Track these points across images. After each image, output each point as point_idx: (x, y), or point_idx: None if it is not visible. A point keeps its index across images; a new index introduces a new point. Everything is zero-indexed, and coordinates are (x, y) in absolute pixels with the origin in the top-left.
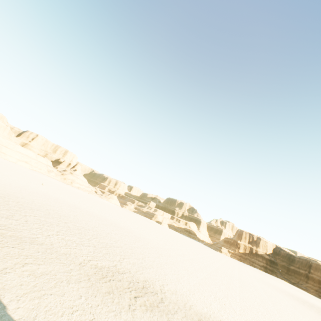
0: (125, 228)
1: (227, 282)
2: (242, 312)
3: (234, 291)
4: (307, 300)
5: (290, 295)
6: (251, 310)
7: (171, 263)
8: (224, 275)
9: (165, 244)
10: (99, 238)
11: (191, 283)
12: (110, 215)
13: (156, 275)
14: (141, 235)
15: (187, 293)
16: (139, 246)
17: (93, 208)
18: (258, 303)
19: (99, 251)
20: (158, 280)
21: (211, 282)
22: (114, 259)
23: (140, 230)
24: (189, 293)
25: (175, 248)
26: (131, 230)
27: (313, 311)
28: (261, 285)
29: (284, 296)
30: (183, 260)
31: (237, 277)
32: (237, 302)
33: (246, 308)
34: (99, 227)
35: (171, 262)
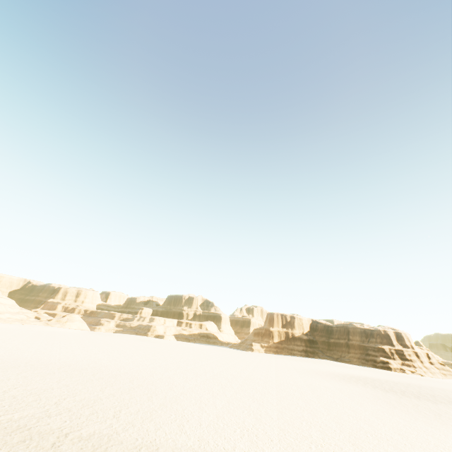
0: (89, 368)
1: (261, 394)
2: (281, 436)
3: (270, 404)
4: (353, 374)
5: (336, 375)
6: (293, 425)
7: (173, 400)
8: (257, 383)
9: (166, 370)
10: (14, 411)
11: (204, 422)
12: (60, 354)
13: (137, 440)
14: (122, 370)
15: (196, 447)
16: (112, 393)
17: (20, 351)
18: (301, 407)
19: (0, 443)
20: (140, 447)
21: (238, 404)
22: (40, 447)
23: (122, 361)
24: (198, 446)
25: (184, 370)
26: (102, 367)
27: (360, 386)
28: (304, 378)
29: (330, 381)
30: (195, 385)
31: (274, 379)
32: (274, 421)
33: (286, 425)
34: (23, 386)
35: (172, 399)
